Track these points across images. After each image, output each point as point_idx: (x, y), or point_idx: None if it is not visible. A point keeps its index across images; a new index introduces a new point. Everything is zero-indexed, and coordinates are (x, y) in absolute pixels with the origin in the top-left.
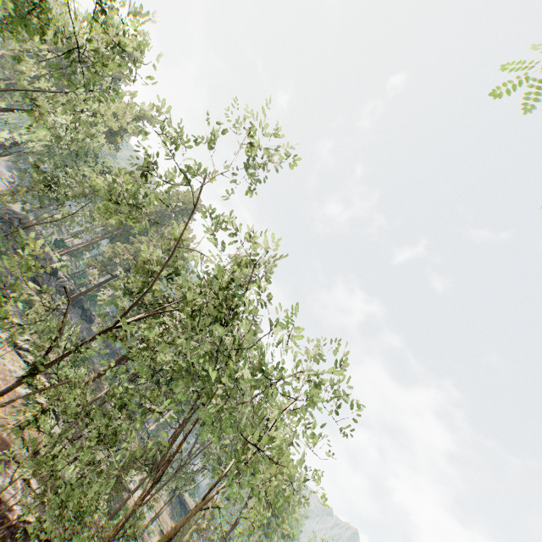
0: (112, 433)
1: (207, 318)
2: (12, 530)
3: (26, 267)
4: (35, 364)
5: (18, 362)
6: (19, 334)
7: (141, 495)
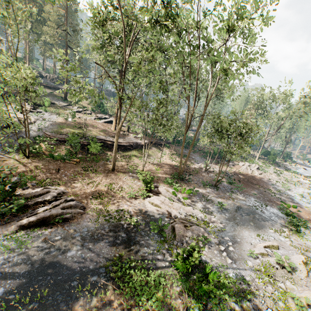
0: (164, 100)
1: (187, 11)
2: (145, 146)
3: (75, 67)
4: (121, 99)
5: (87, 116)
6: (73, 108)
7: (188, 109)
